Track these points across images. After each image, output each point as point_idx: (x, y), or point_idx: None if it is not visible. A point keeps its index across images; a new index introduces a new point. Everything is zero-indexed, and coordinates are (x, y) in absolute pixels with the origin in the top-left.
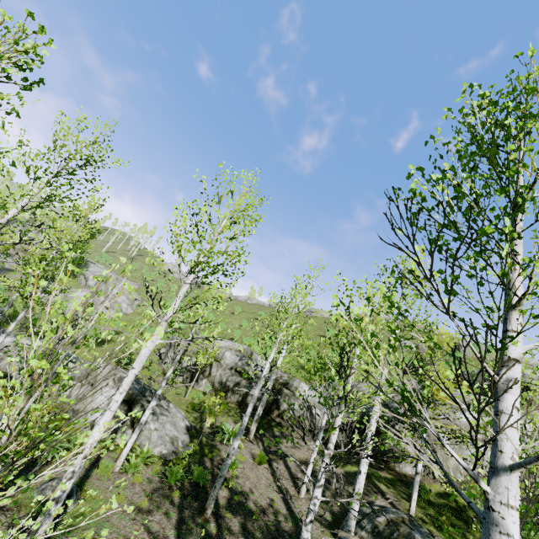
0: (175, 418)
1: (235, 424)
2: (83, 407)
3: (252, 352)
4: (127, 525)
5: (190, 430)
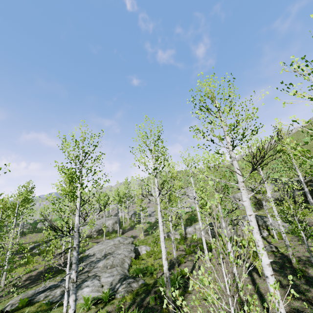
0: (275, 220)
1: (301, 210)
2: (240, 232)
3: (276, 178)
4: (302, 247)
5: (285, 222)
